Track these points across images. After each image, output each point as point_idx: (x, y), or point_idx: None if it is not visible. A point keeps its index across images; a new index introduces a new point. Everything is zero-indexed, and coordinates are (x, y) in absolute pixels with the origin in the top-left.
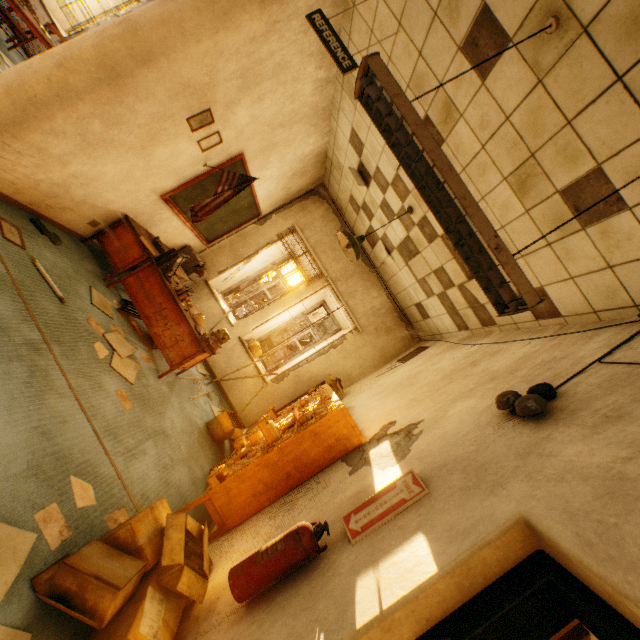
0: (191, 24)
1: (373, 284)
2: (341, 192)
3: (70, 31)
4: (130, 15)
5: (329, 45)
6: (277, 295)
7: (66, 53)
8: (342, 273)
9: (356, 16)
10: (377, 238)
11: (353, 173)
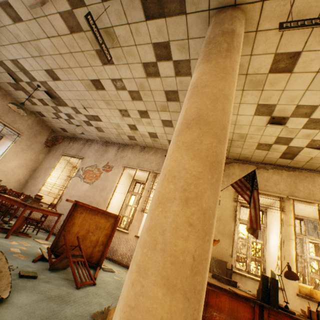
0: (225, 89)
1: (311, 177)
2: (245, 149)
3: (53, 202)
4: (186, 118)
5: (319, 23)
6: (262, 236)
7: (178, 184)
8: (289, 187)
9: (259, 35)
10: (298, 149)
11: (274, 125)
